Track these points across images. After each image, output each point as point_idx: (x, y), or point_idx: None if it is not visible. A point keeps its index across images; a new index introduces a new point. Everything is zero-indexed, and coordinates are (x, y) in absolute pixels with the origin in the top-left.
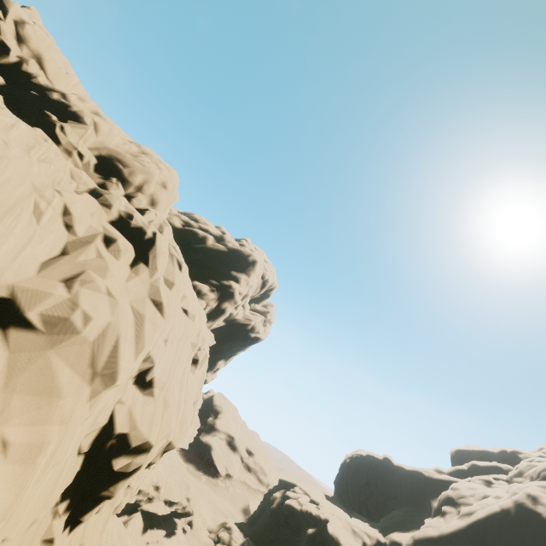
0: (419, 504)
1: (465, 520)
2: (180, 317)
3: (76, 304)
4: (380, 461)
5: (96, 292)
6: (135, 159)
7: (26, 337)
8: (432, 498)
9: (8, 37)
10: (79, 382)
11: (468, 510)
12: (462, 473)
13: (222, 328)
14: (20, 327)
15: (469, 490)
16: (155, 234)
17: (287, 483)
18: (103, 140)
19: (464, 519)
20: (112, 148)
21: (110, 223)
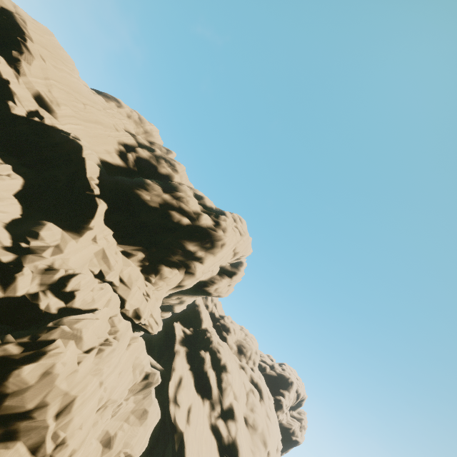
0: None
1: None
2: (275, 424)
3: (256, 419)
4: None
5: (258, 414)
6: (246, 342)
7: (251, 429)
8: None
9: (210, 302)
10: (263, 446)
11: None
12: None
13: None
14: (250, 426)
15: None
16: (262, 384)
17: None
18: (237, 337)
19: None
20: (239, 339)
21: (250, 382)
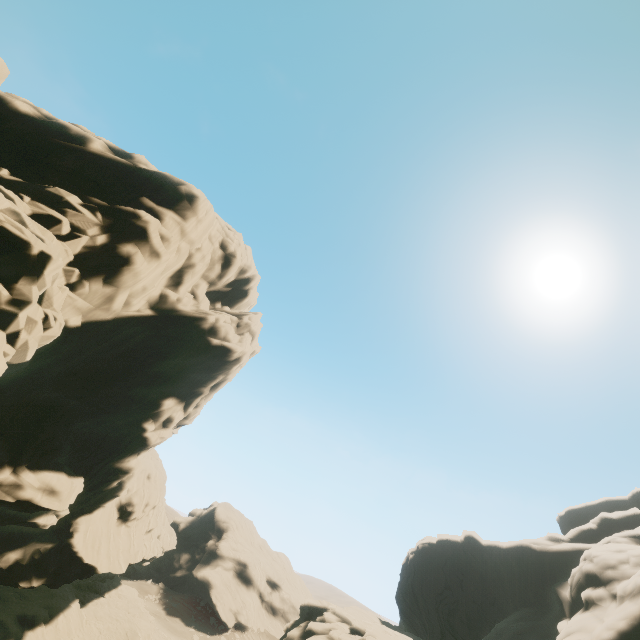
0: (537, 602)
1: (635, 605)
2: None
3: None
4: (459, 544)
5: None
6: None
7: None
8: (558, 584)
9: None
10: None
11: (632, 585)
12: (591, 535)
13: (150, 322)
14: None
15: (617, 555)
16: None
17: (312, 609)
18: None
19: (632, 604)
20: None
21: None
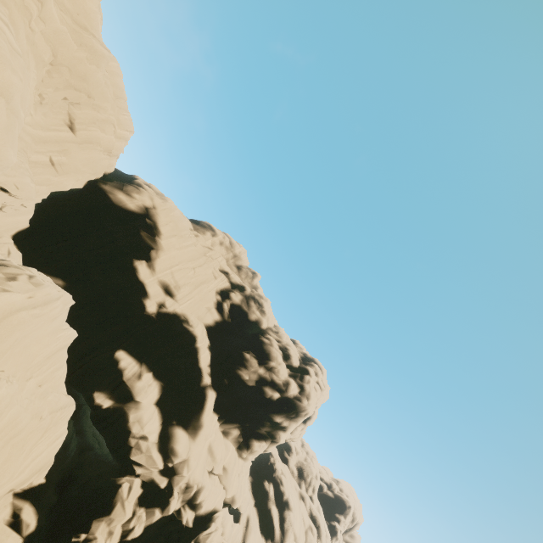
0: None
1: None
2: None
3: None
4: None
5: None
6: (307, 464)
7: None
8: None
9: None
10: None
11: None
12: None
13: None
14: None
15: None
16: (321, 519)
17: None
18: (298, 457)
19: None
20: (300, 461)
21: (309, 516)
